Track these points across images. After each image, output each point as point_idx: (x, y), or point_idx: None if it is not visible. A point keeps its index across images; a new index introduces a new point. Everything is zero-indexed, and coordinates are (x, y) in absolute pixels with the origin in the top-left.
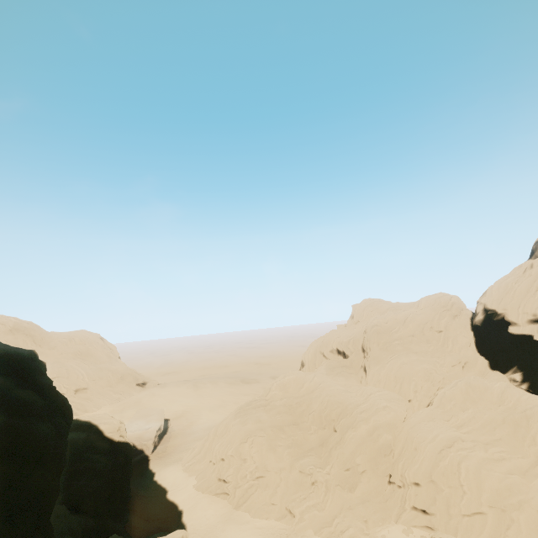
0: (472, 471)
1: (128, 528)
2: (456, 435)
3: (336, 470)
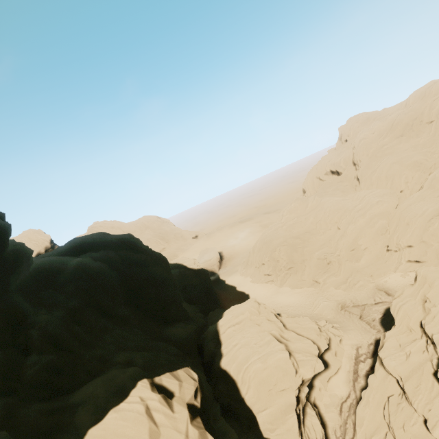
0: None
1: (222, 306)
2: None
3: (344, 252)
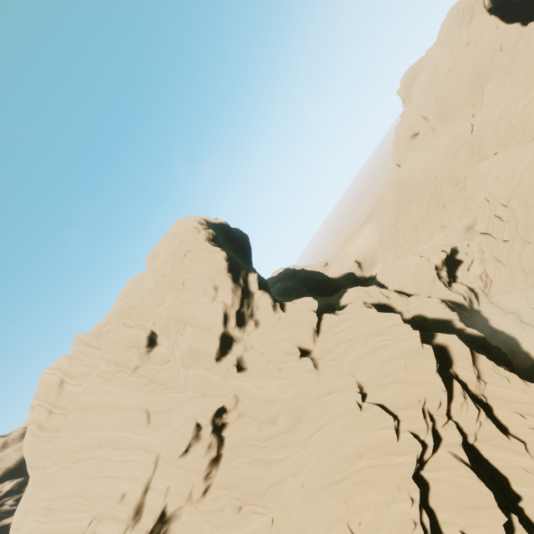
0: (519, 118)
1: None
2: (502, 109)
3: (450, 191)
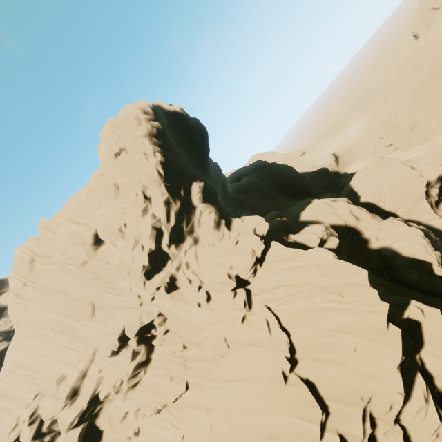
0: None
1: None
2: None
3: None
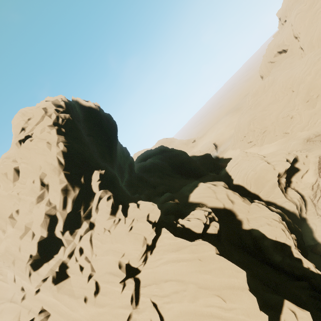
0: None
1: None
2: None
3: (301, 105)
